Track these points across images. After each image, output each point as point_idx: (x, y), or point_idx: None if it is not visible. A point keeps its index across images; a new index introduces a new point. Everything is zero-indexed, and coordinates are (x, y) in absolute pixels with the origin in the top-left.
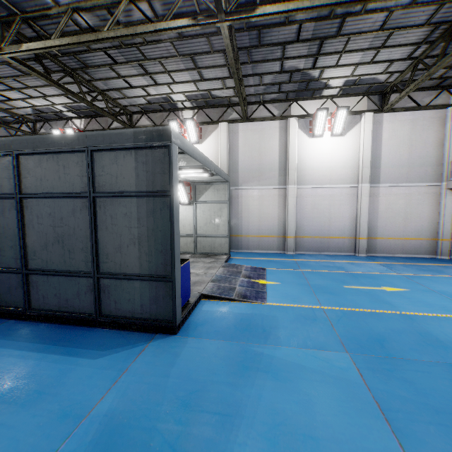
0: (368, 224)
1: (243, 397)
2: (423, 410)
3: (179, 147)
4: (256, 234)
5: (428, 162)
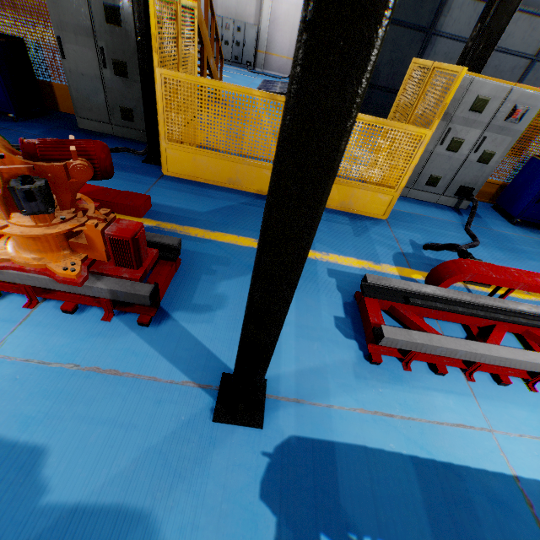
0: None
1: None
2: None
3: None
4: None
5: None
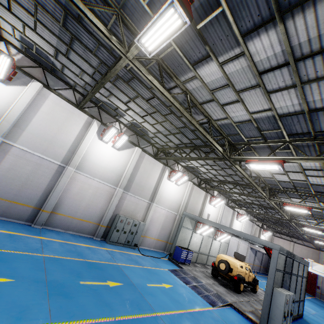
0: None
1: None
2: None
3: None
4: None
5: None
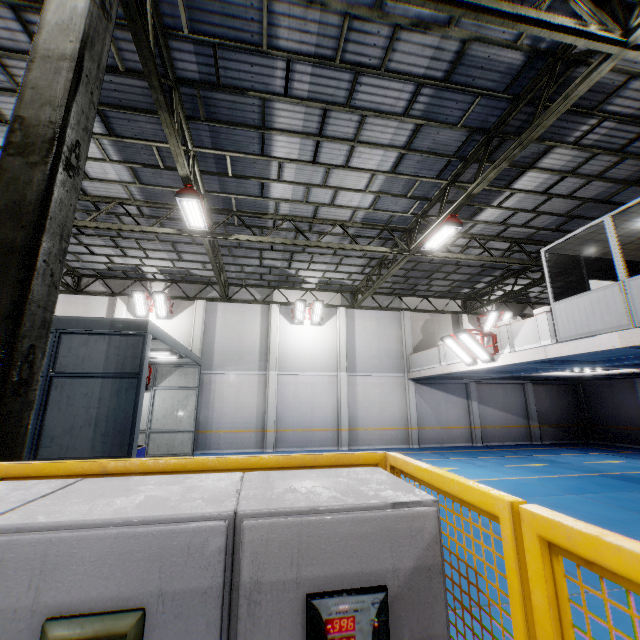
0: (348, 413)
1: None
2: None
3: (153, 335)
4: (229, 429)
5: (393, 355)
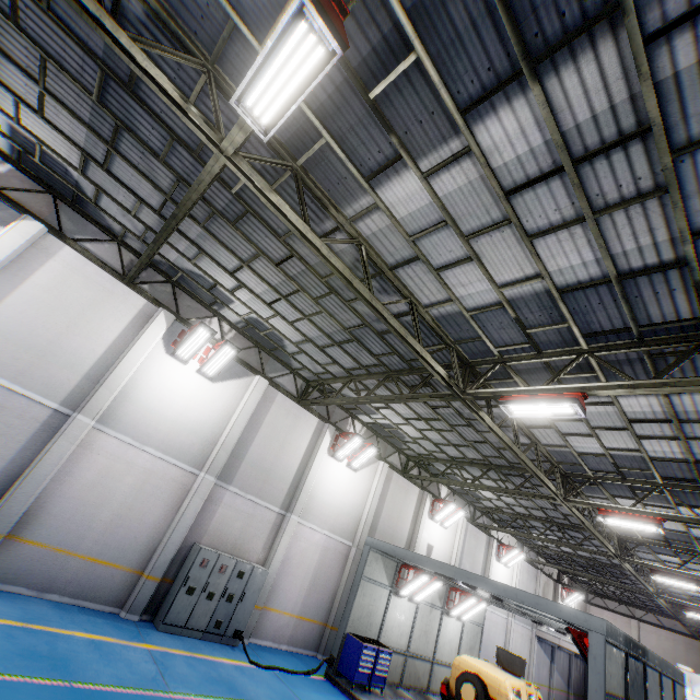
0: None
1: None
2: None
3: None
4: None
5: None
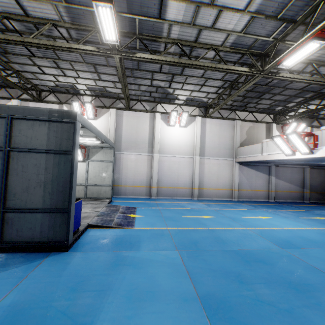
0: (199, 180)
1: (113, 280)
2: (208, 271)
3: (81, 123)
4: (131, 185)
5: (227, 147)
